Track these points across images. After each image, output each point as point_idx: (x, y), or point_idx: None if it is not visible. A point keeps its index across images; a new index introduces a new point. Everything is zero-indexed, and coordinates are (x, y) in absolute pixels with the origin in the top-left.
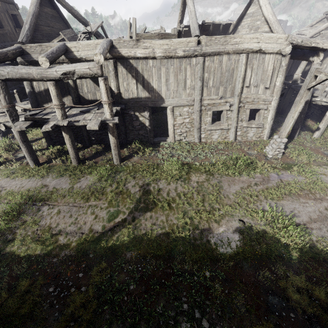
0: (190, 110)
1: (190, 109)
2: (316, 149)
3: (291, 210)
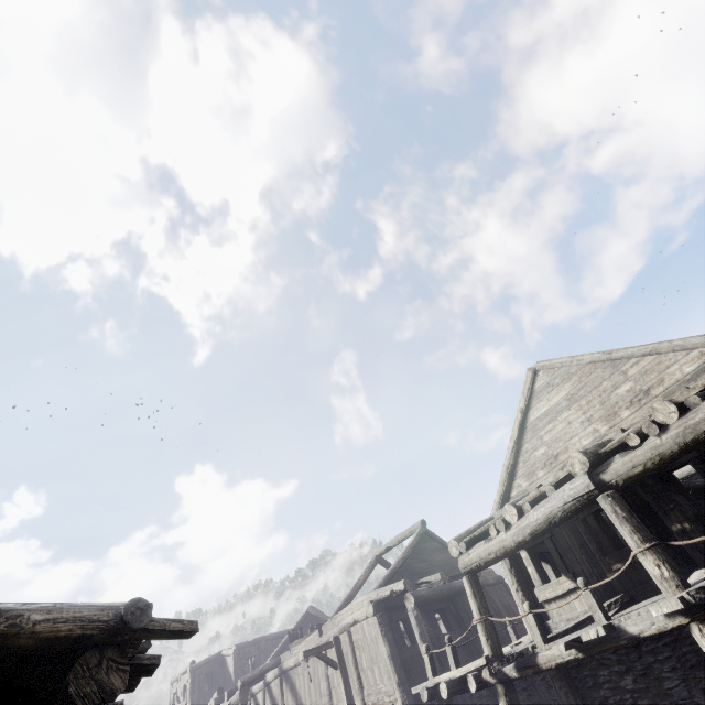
0: None
1: None
2: None
3: None
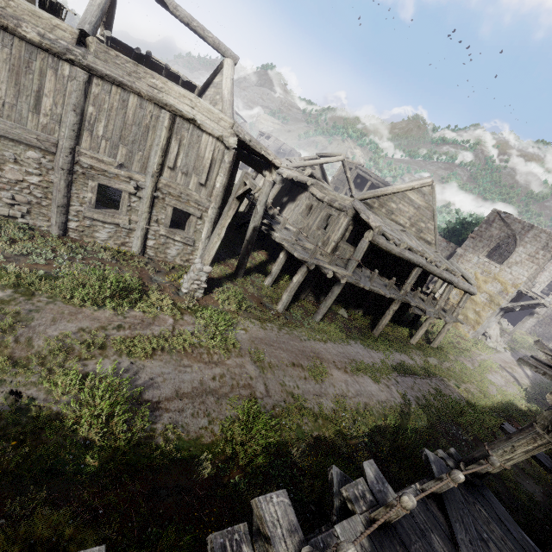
0: (47, 161)
1: (45, 159)
2: (258, 298)
3: (152, 377)
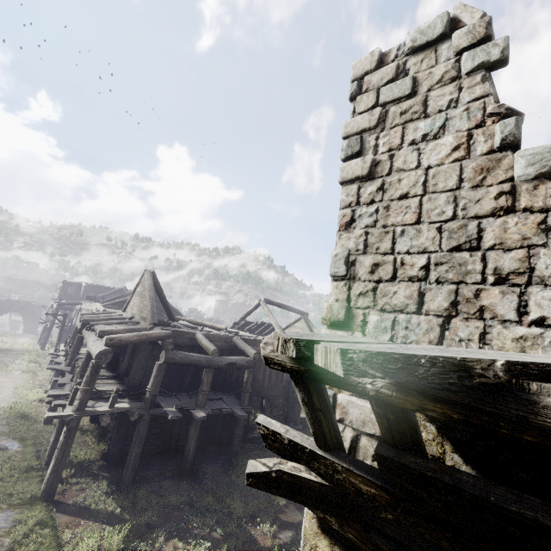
0: None
1: None
2: None
3: None
